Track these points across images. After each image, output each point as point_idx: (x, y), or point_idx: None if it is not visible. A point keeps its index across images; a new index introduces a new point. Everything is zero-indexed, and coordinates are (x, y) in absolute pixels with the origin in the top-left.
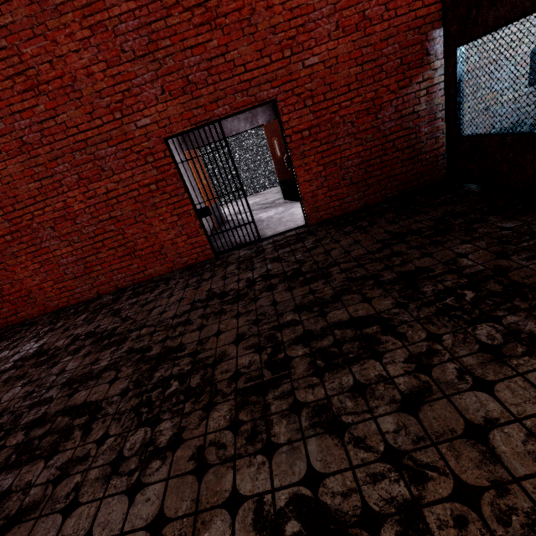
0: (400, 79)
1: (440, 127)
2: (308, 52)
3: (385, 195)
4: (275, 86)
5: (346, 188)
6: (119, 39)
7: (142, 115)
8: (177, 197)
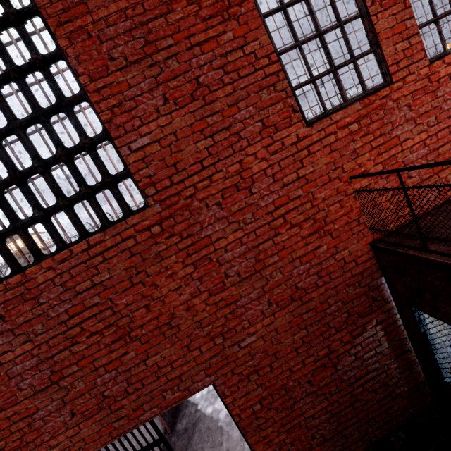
0: (352, 328)
1: (410, 358)
2: (242, 332)
3: (369, 439)
4: (210, 373)
5: (319, 447)
6: (14, 380)
7: (48, 446)
8: None
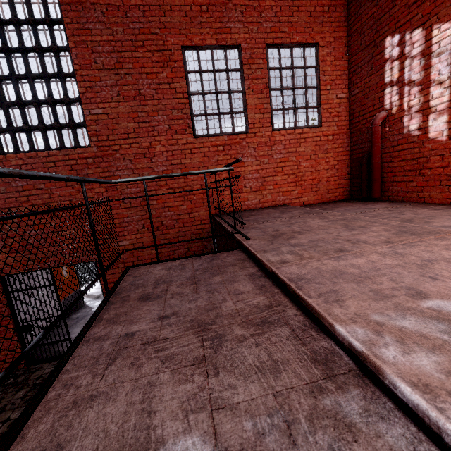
0: None
1: None
2: (122, 237)
3: None
4: (96, 253)
5: None
6: None
7: None
8: (1, 317)
